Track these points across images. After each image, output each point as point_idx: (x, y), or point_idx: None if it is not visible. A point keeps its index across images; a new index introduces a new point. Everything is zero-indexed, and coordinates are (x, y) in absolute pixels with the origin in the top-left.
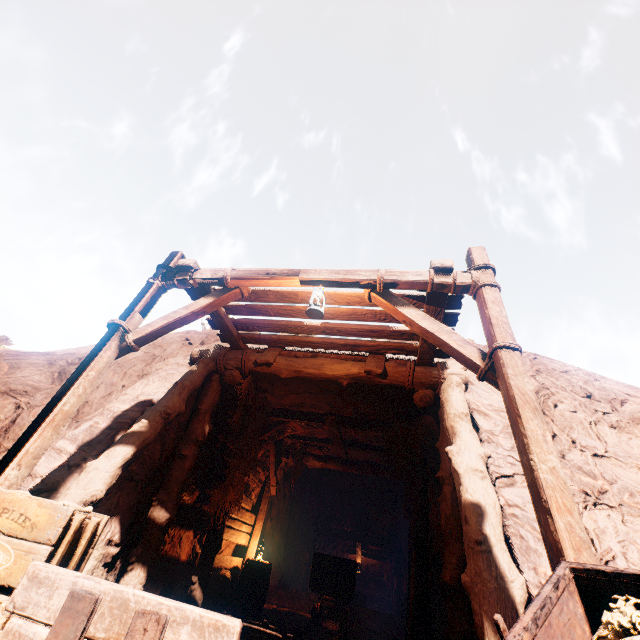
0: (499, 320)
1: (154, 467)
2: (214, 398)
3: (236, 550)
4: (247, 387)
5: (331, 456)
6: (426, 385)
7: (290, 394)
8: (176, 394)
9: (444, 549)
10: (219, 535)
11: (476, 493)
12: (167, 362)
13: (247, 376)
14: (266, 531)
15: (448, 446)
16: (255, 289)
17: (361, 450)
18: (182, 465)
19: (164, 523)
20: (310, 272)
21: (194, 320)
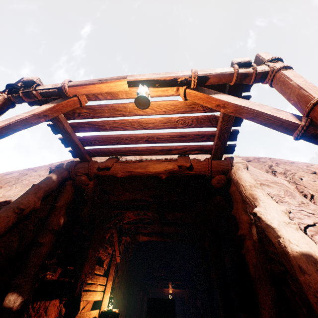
0: (307, 85)
1: (11, 256)
2: (68, 197)
3: (94, 304)
4: (93, 187)
5: (153, 232)
6: (220, 172)
7: (125, 193)
8: (31, 193)
9: (257, 292)
10: (77, 300)
11: (300, 243)
12: (31, 174)
13: (93, 180)
14: (115, 285)
15: (255, 208)
16: (92, 105)
17: (172, 226)
18: (39, 251)
19: (19, 305)
20: (135, 75)
21: (36, 123)
